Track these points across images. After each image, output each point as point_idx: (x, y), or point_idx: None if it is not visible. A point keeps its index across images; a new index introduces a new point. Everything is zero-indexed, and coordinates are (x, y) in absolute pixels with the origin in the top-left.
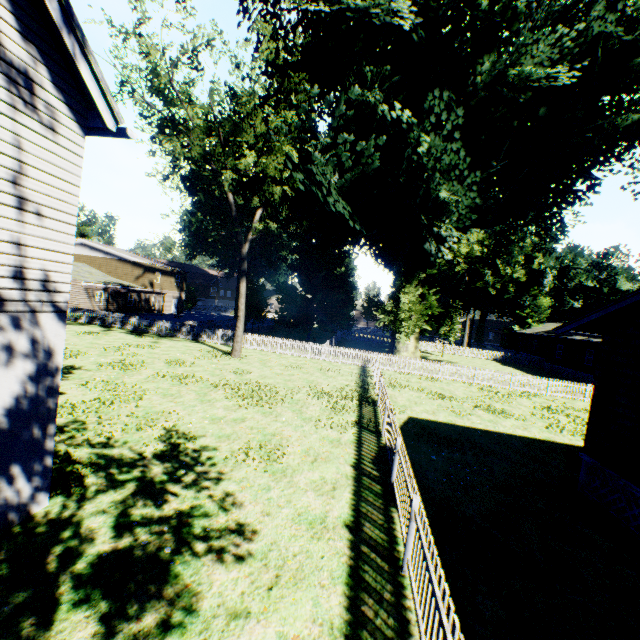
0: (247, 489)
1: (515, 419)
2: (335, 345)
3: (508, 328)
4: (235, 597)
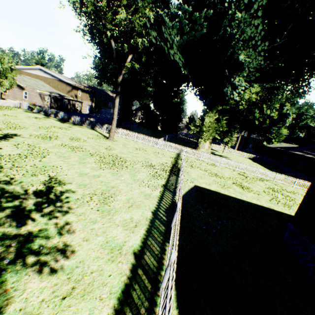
0: (81, 221)
1: (253, 193)
2: (167, 140)
3: (260, 143)
4: (36, 303)
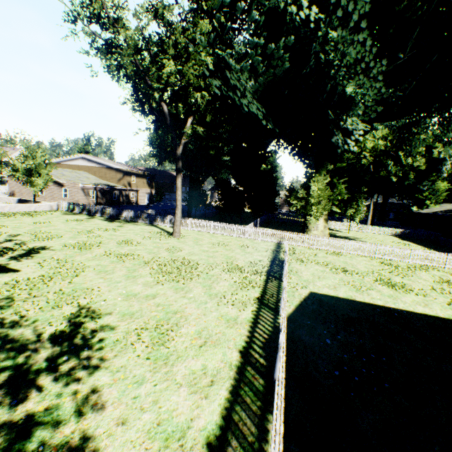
0: (118, 382)
1: (415, 294)
2: (261, 225)
3: (407, 209)
4: None
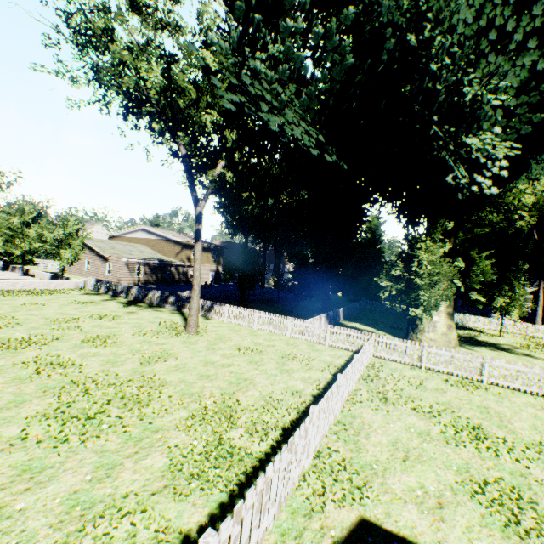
0: None
1: None
2: (349, 318)
3: None
4: None
